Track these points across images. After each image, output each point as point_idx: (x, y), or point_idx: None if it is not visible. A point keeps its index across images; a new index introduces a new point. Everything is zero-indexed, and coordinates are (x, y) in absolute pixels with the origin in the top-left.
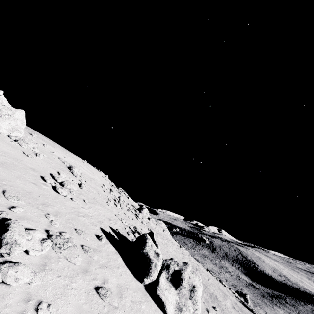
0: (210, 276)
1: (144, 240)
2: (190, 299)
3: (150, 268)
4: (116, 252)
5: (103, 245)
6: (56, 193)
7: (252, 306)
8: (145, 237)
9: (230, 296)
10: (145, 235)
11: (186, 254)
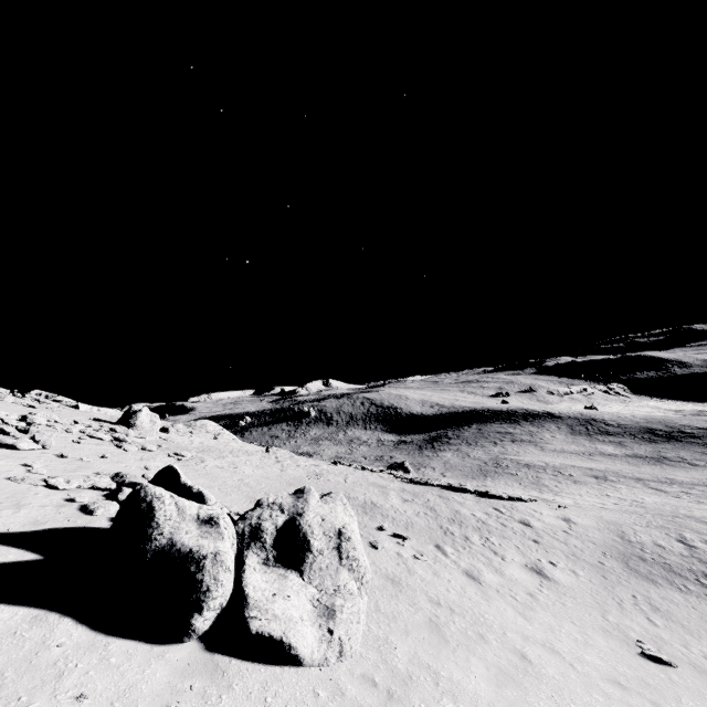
0: (346, 471)
1: (143, 509)
2: (342, 567)
3: (201, 578)
4: (34, 619)
5: None
6: None
7: (415, 472)
8: (144, 500)
9: (390, 483)
10: (143, 491)
11: (286, 458)
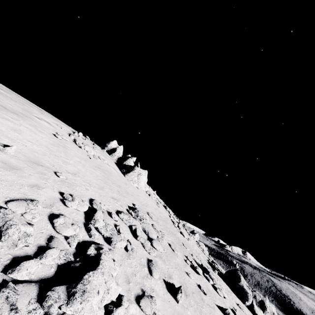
0: None
1: (238, 276)
2: None
3: (248, 296)
4: (223, 281)
5: (217, 276)
6: (182, 236)
7: None
8: (239, 274)
9: None
10: (238, 272)
11: None
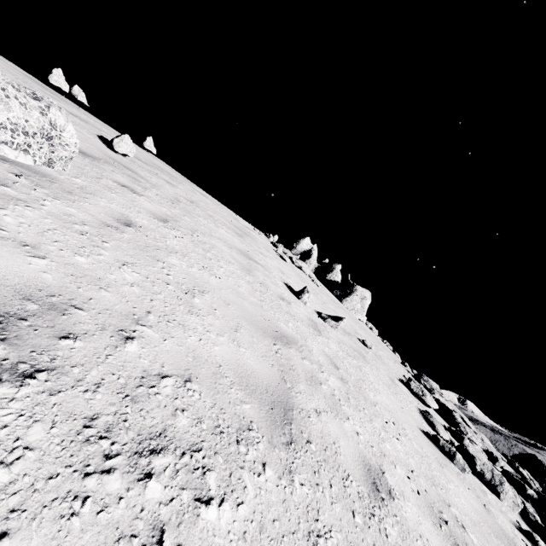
0: None
1: (544, 468)
2: None
3: None
4: None
5: None
6: None
7: None
8: (544, 465)
9: None
10: (543, 462)
11: None
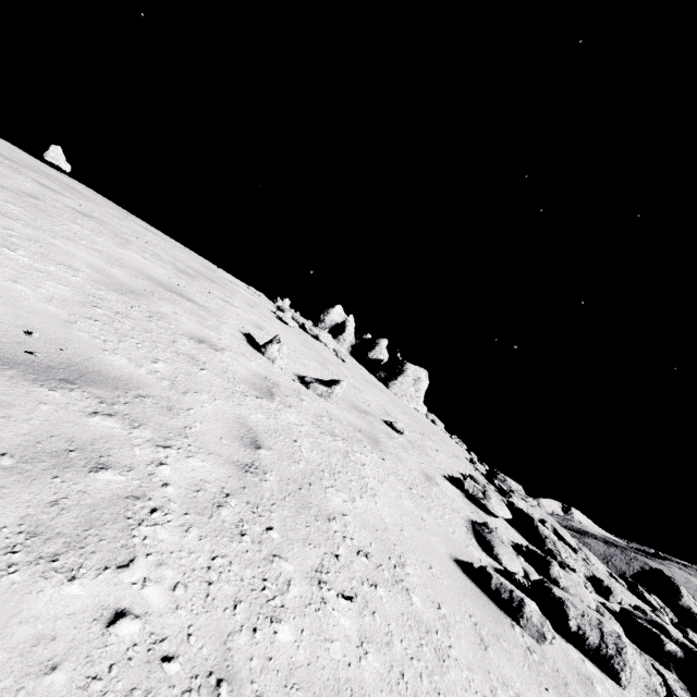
0: None
1: (674, 586)
2: None
3: None
4: None
5: None
6: None
7: None
8: (674, 582)
9: None
10: (672, 578)
11: None
